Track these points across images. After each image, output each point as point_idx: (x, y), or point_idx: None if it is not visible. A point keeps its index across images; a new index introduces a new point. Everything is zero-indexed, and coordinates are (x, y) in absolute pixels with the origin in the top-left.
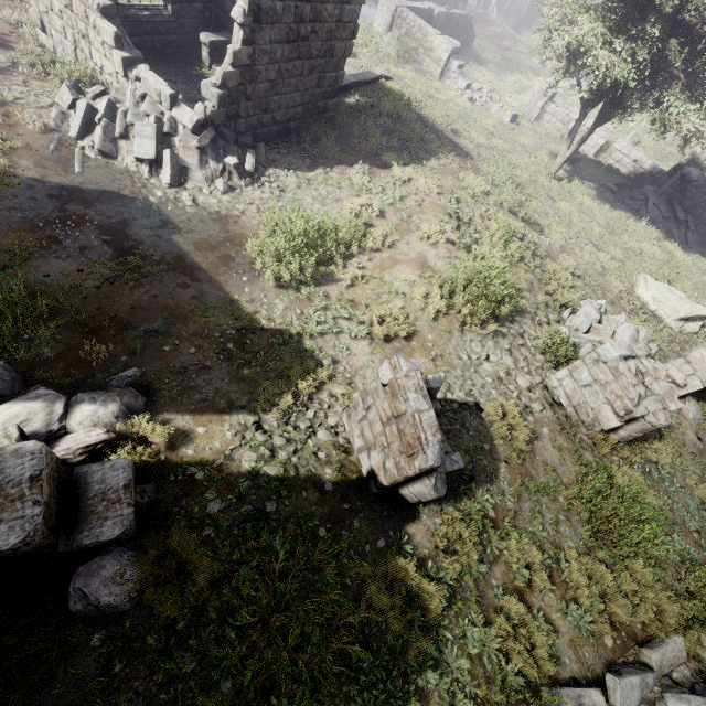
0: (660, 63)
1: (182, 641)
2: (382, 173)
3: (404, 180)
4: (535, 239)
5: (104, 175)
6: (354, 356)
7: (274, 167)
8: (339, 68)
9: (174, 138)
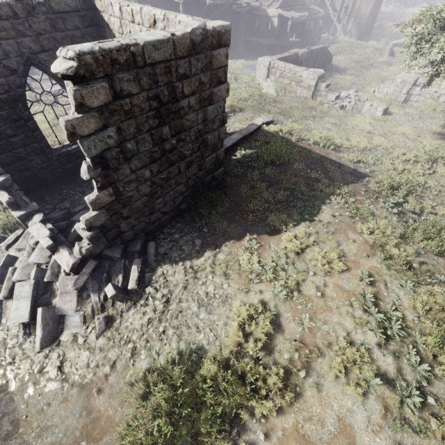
0: None
1: None
2: (271, 243)
3: (297, 251)
4: None
5: None
6: None
7: (163, 263)
8: (217, 149)
9: (55, 283)
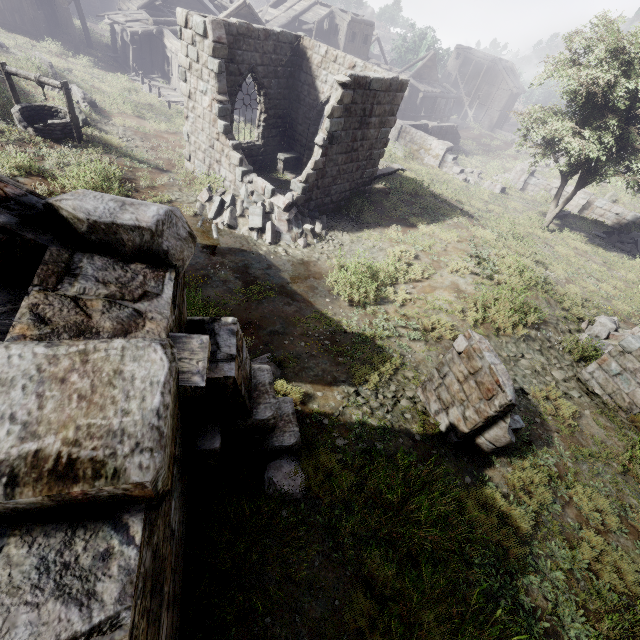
0: (623, 142)
1: (339, 524)
2: (411, 231)
3: (429, 234)
4: (543, 272)
5: (230, 239)
6: (415, 352)
7: (333, 230)
8: (374, 166)
9: (272, 215)
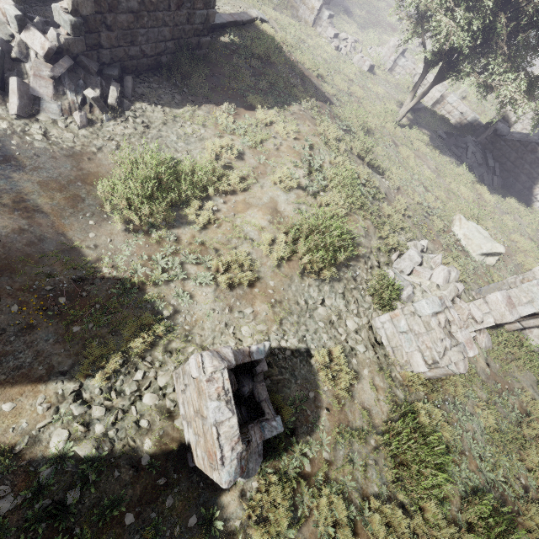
0: (490, 34)
1: None
2: (247, 115)
3: (266, 123)
4: (376, 184)
5: None
6: (197, 305)
7: (141, 101)
8: (209, 6)
9: (25, 64)
